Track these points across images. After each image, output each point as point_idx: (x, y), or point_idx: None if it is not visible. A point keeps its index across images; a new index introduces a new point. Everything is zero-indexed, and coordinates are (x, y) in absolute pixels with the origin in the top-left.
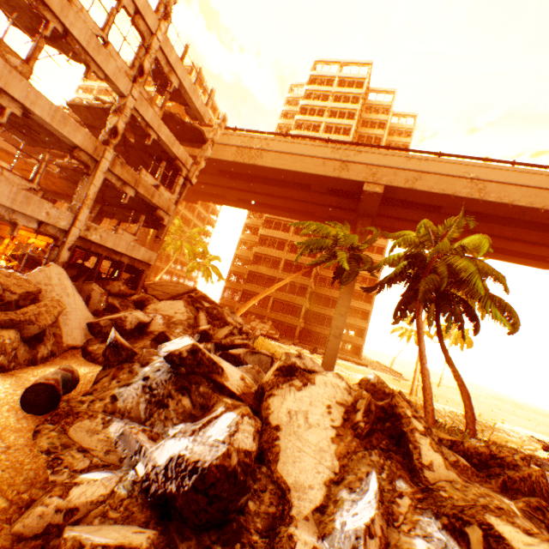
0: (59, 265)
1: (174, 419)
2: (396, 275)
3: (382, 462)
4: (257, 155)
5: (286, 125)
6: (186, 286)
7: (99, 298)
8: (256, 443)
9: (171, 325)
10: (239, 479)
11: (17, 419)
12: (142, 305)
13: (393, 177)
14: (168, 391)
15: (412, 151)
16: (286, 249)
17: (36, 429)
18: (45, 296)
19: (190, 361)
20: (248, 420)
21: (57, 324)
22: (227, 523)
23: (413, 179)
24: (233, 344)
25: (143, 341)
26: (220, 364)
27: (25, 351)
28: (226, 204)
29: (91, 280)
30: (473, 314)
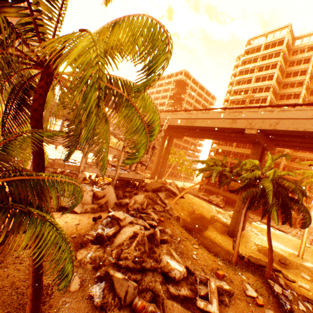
0: (114, 185)
1: (108, 227)
2: (245, 185)
3: (128, 243)
4: (194, 121)
5: (234, 81)
6: (160, 184)
7: (121, 194)
8: (112, 233)
9: (136, 203)
10: (103, 236)
11: (91, 222)
12: (136, 194)
13: (261, 124)
14: (109, 222)
15: (274, 106)
16: (231, 156)
17: (92, 224)
18: (107, 195)
19: (112, 217)
20: (114, 230)
21: (108, 202)
22: (103, 242)
23: (274, 124)
24: (146, 212)
25: (124, 208)
26: (120, 218)
27: (99, 209)
28: (194, 137)
29: (123, 187)
30: (284, 212)
